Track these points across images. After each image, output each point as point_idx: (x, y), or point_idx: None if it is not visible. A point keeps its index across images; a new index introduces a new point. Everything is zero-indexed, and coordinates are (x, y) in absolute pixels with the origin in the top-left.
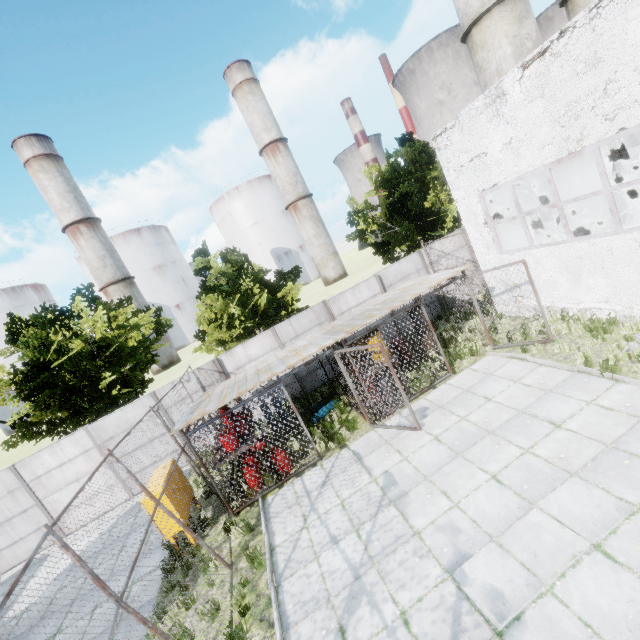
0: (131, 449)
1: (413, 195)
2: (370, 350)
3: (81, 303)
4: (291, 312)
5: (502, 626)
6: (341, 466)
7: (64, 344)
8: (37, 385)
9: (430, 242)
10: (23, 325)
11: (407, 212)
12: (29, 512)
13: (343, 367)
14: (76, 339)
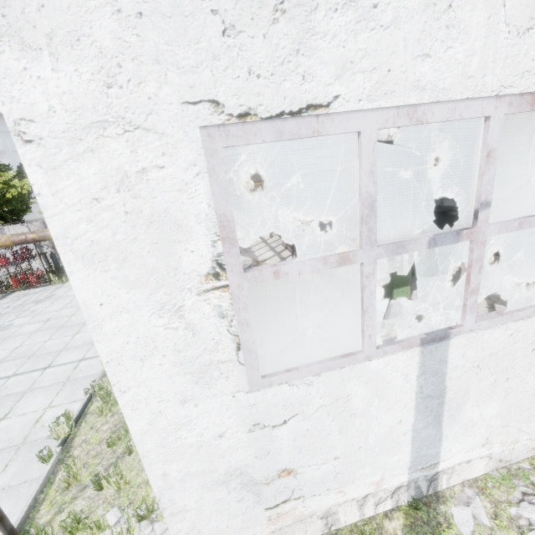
0: None
1: None
2: None
3: None
4: None
5: (0, 330)
6: (50, 289)
7: None
8: None
9: None
10: None
11: None
12: None
13: None
14: None
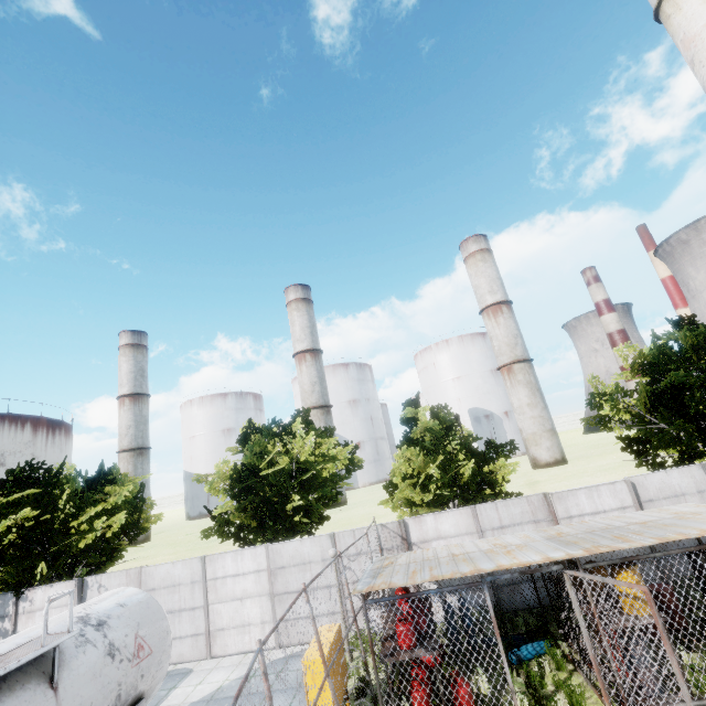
0: (295, 588)
1: (693, 388)
2: (619, 588)
3: (299, 424)
4: (498, 494)
5: None
6: None
7: (275, 456)
8: (245, 487)
9: None
10: (254, 431)
11: (681, 407)
12: (196, 611)
13: (575, 598)
14: (286, 455)
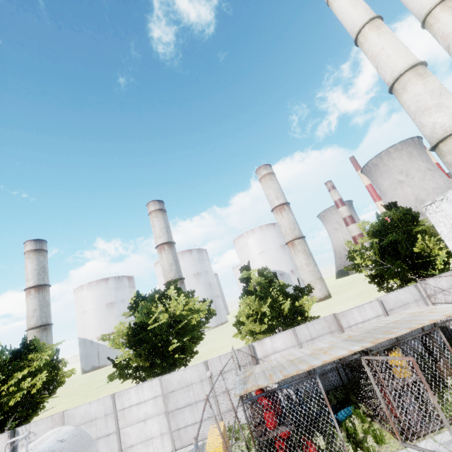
0: (183, 405)
1: (402, 242)
2: (391, 363)
3: (173, 290)
4: (306, 318)
5: None
6: None
7: (157, 315)
8: (138, 339)
9: (426, 278)
10: (140, 299)
11: (397, 254)
12: (110, 437)
13: (370, 373)
14: (166, 313)
